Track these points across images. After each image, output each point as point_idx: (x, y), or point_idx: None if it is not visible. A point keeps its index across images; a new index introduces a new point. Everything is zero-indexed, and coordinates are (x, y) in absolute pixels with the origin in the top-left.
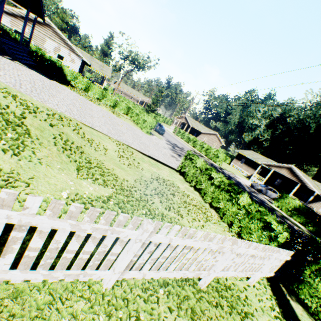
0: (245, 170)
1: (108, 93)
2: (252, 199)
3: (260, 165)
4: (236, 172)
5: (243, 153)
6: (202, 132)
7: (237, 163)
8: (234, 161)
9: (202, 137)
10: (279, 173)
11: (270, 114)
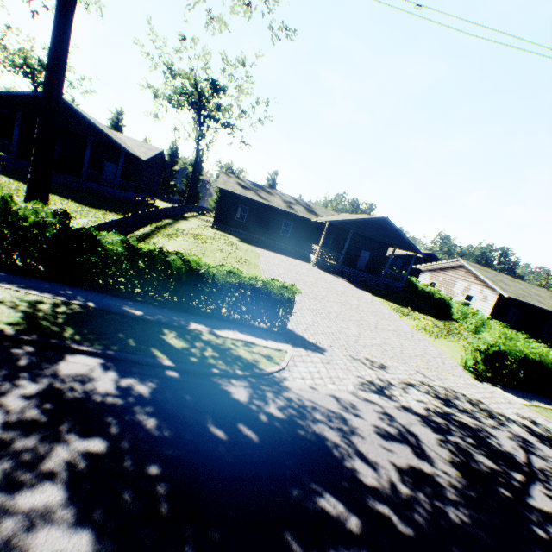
0: None
1: (518, 335)
2: None
3: None
4: None
5: None
6: None
7: None
8: None
9: None
10: None
11: None
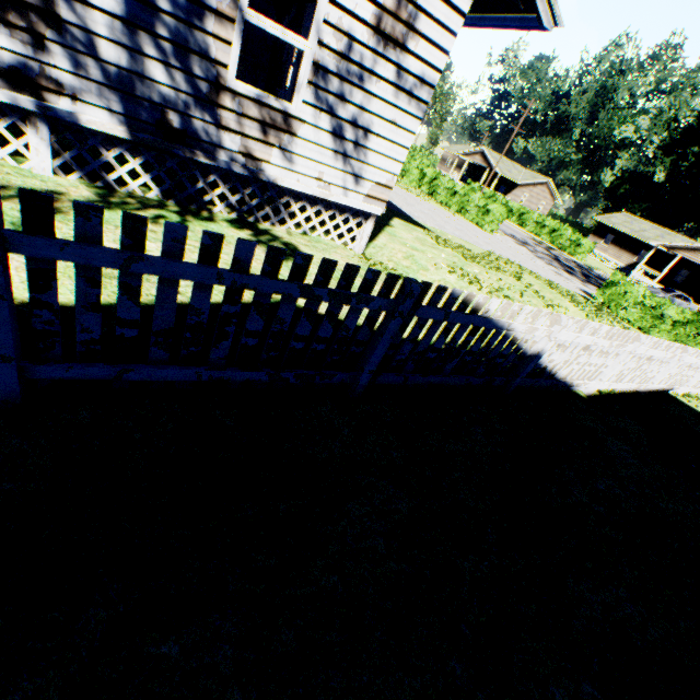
0: (613, 258)
1: None
2: None
3: (653, 248)
4: (599, 265)
5: (610, 222)
6: (520, 184)
7: (597, 245)
8: (590, 240)
9: (519, 193)
10: (690, 260)
11: (671, 117)
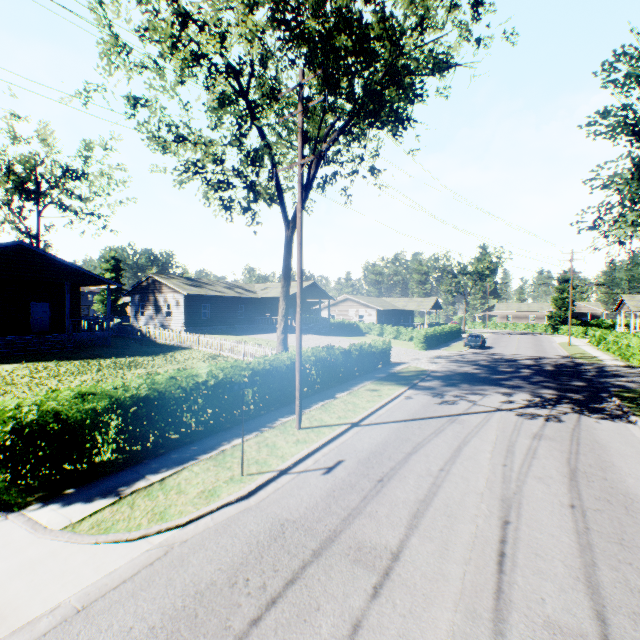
0: None
1: (401, 327)
2: (539, 381)
3: None
4: None
5: None
6: None
7: None
8: None
9: None
10: None
11: None
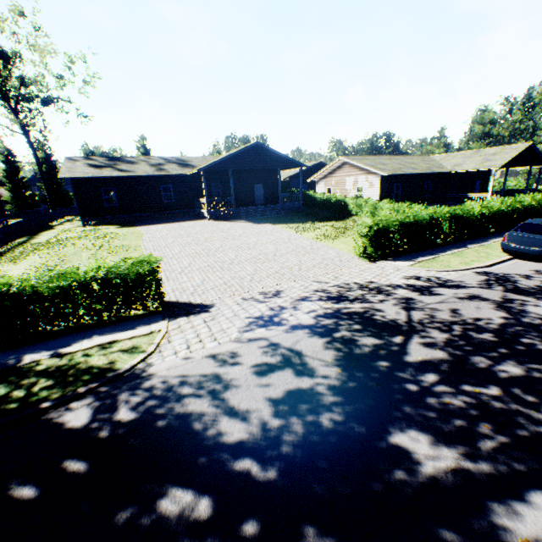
0: None
1: (403, 205)
2: None
3: None
4: None
5: None
6: None
7: None
8: None
9: None
10: None
11: None
